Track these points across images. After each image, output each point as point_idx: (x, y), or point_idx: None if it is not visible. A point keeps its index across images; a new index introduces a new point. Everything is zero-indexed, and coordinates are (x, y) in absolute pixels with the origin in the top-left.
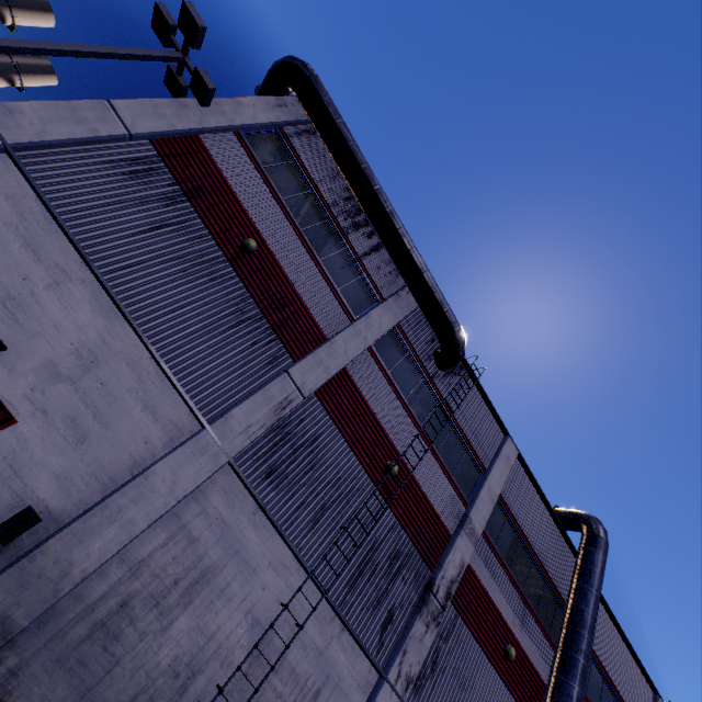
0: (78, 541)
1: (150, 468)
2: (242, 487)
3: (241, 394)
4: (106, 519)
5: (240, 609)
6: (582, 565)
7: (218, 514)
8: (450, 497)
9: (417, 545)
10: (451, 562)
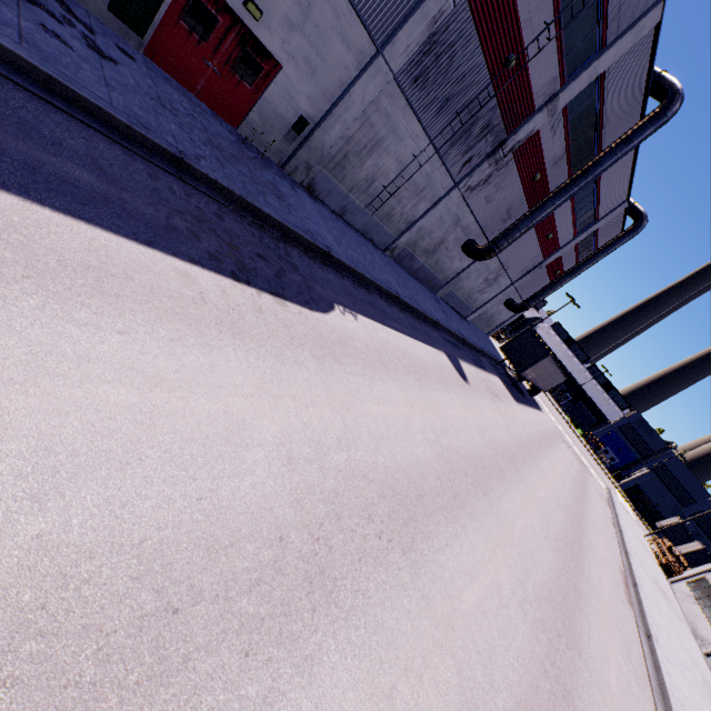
0: (325, 133)
1: (351, 90)
2: (399, 92)
3: (404, 11)
4: (335, 121)
5: (393, 158)
6: (629, 136)
7: (385, 111)
8: (551, 80)
9: (504, 120)
10: (524, 131)
